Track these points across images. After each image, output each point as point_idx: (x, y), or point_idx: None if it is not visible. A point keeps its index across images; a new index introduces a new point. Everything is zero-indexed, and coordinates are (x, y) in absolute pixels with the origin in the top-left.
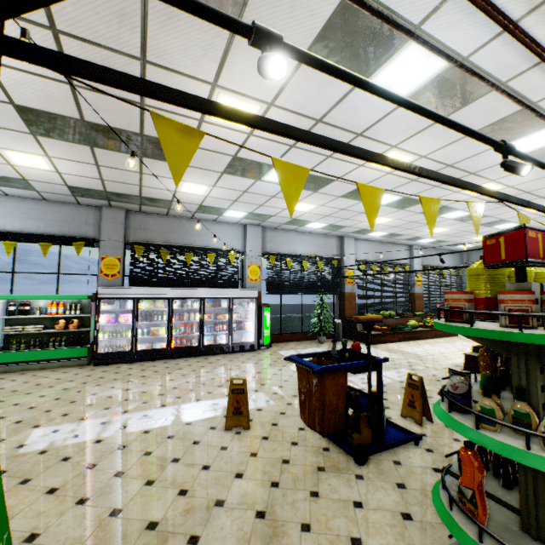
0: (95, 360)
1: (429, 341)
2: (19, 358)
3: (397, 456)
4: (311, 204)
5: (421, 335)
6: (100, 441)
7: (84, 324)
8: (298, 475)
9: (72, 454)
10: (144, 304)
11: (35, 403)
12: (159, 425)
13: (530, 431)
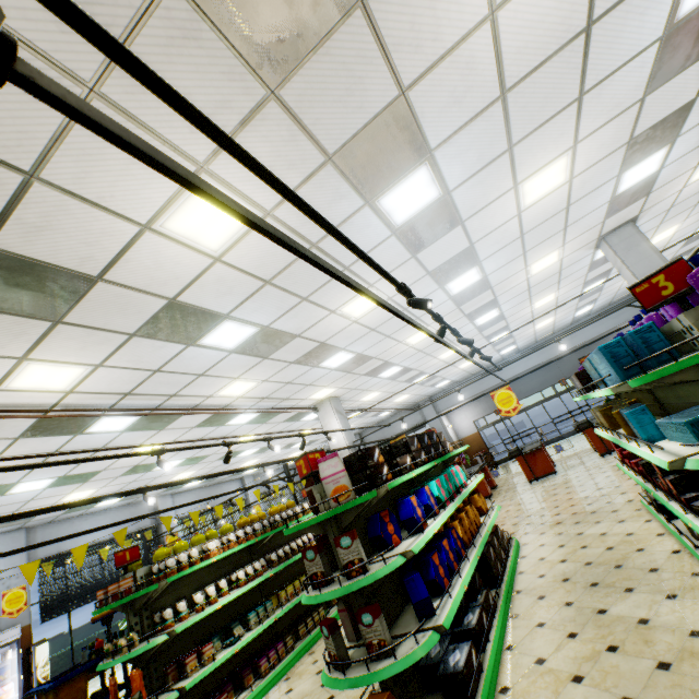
0: None
1: None
2: None
3: None
4: (89, 490)
5: None
6: None
7: None
8: None
9: None
10: None
11: None
12: None
13: (113, 650)
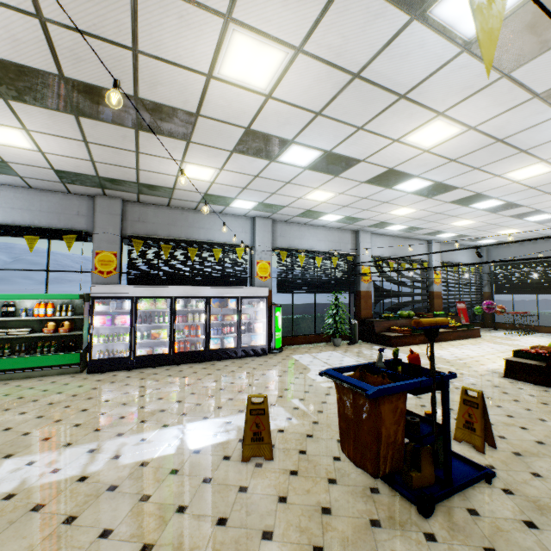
0: (89, 367)
1: (453, 344)
2: (1, 366)
3: (469, 500)
4: (329, 192)
5: (443, 336)
6: (85, 479)
7: (77, 326)
8: (347, 534)
9: (47, 499)
10: (143, 304)
11: (12, 422)
12: (160, 453)
13: None
